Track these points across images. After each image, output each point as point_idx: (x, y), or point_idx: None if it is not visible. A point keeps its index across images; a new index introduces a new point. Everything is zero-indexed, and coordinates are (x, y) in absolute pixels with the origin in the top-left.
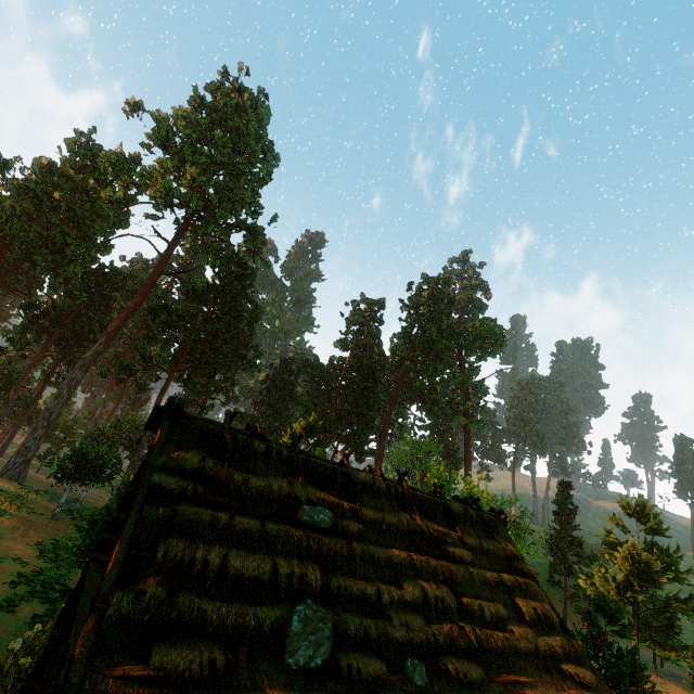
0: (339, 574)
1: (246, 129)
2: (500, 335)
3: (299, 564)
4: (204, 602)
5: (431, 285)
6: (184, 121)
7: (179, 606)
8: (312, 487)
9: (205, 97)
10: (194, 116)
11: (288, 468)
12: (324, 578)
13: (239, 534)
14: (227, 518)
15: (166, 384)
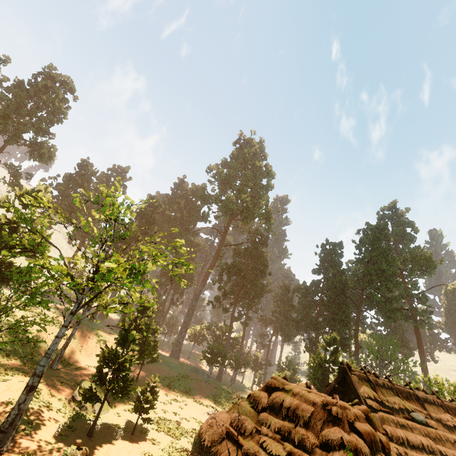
0: (440, 445)
1: (259, 164)
2: (433, 261)
3: (426, 440)
4: (411, 452)
5: (373, 230)
6: (232, 169)
7: (407, 453)
8: (406, 402)
9: (237, 152)
10: (234, 164)
11: (393, 392)
12: (437, 447)
13: (400, 425)
14: (395, 419)
15: (234, 307)
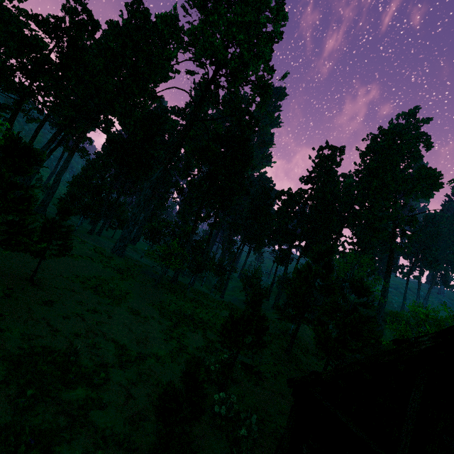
0: None
1: None
2: (439, 183)
3: None
4: None
5: (386, 137)
6: None
7: None
8: None
9: None
10: None
11: None
12: None
13: None
14: None
15: (202, 203)
